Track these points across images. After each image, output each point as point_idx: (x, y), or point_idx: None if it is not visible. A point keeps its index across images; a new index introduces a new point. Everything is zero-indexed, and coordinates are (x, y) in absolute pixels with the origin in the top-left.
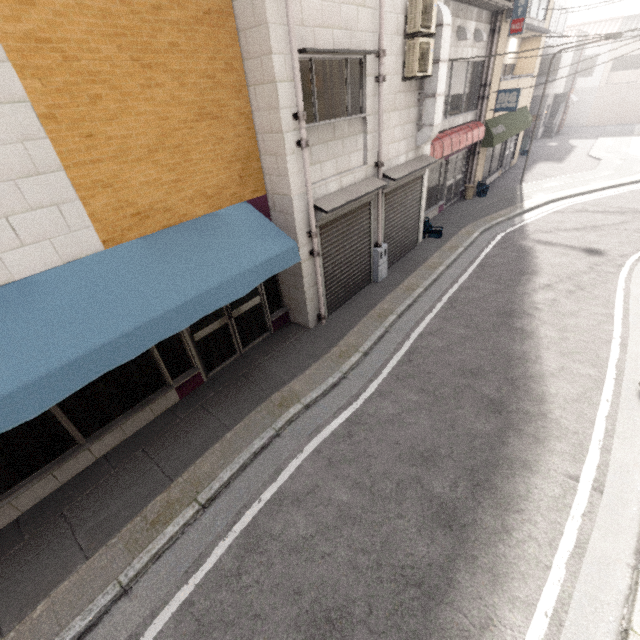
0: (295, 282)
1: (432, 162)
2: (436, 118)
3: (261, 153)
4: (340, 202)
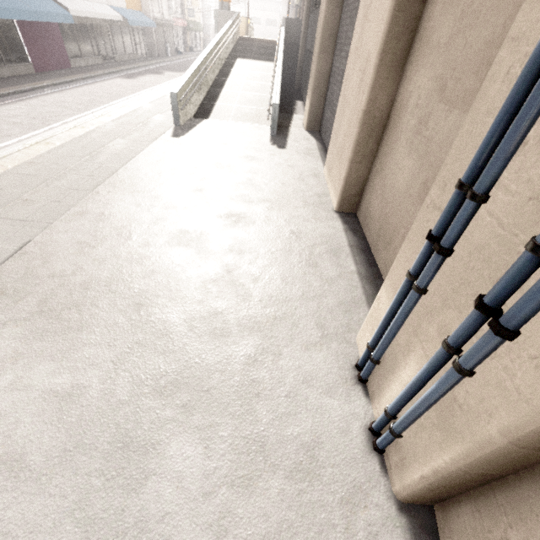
0: (151, 41)
1: (175, 22)
2: (173, 7)
3: (141, 0)
4: (159, 19)
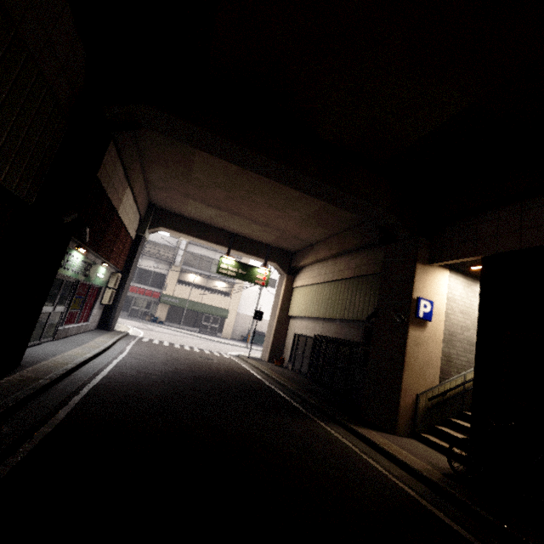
0: None
1: None
2: None
3: None
4: None
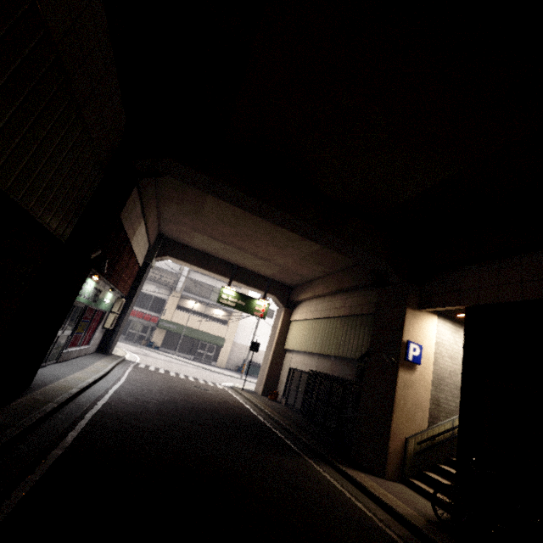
0: None
1: None
2: None
3: None
4: None
